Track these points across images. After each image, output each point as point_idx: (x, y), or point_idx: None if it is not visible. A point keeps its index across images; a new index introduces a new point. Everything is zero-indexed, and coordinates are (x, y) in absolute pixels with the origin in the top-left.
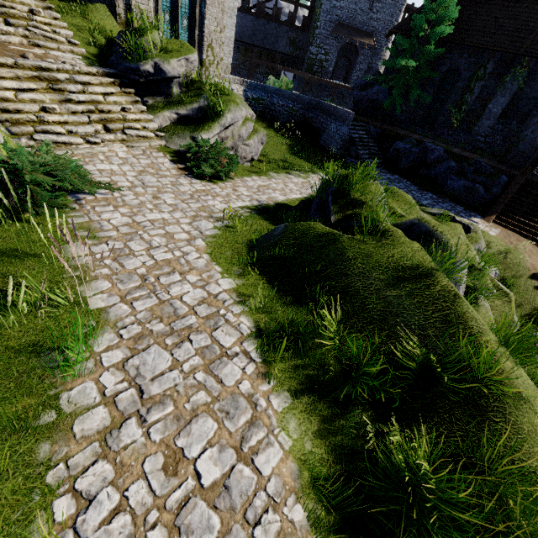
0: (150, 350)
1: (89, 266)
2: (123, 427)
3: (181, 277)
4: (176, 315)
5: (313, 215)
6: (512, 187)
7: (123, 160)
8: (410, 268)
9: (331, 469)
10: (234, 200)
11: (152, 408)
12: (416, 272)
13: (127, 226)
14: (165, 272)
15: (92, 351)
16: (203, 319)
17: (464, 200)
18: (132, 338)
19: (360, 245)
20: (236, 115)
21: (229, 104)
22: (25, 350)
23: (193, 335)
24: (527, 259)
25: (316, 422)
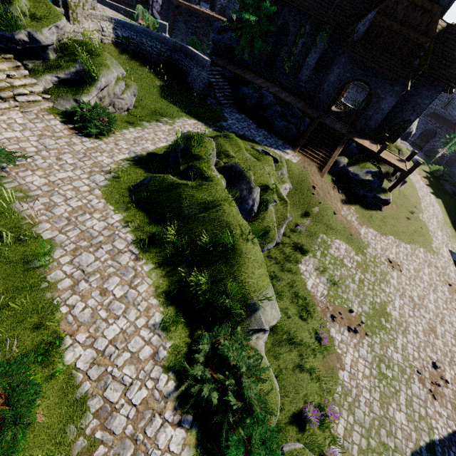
0: (82, 254)
1: (33, 215)
2: (79, 284)
3: (90, 216)
4: (92, 237)
5: (171, 164)
6: (311, 127)
7: (22, 126)
8: (211, 202)
9: (170, 288)
10: (116, 154)
11: (90, 276)
12: (214, 204)
13: (46, 185)
14: (80, 214)
15: (54, 258)
16: (107, 237)
17: (284, 135)
18: (72, 250)
19: (189, 189)
20: (109, 78)
21: (102, 69)
22: (20, 261)
23: (103, 245)
24: (311, 177)
25: (165, 273)
